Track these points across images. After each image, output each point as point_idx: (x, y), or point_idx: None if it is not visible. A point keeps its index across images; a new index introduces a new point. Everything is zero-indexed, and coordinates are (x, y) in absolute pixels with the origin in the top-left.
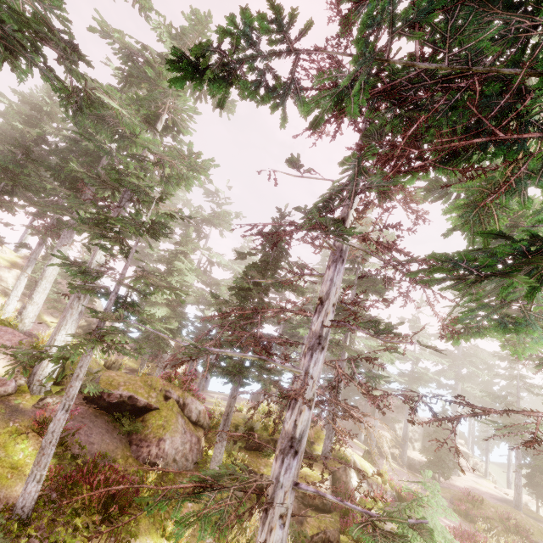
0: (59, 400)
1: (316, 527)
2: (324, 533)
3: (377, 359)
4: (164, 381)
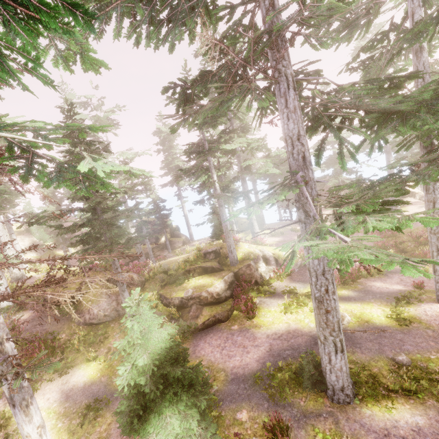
0: (22, 314)
1: (208, 315)
2: (214, 317)
3: (37, 245)
4: (89, 272)
